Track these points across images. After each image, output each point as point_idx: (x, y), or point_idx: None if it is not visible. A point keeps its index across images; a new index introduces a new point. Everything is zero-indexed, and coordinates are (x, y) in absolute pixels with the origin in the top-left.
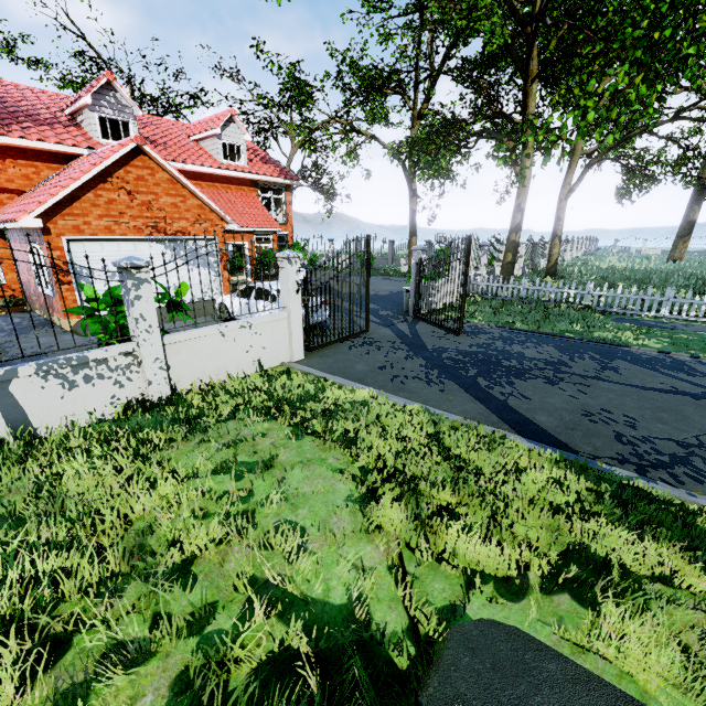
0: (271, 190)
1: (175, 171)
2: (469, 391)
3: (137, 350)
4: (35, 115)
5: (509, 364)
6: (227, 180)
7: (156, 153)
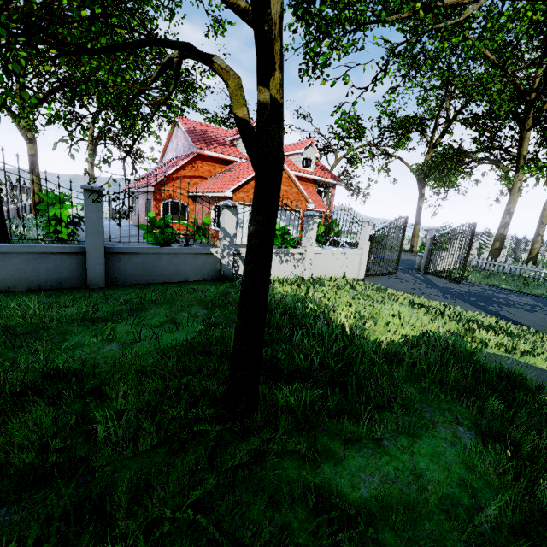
0: (322, 186)
1: (291, 173)
2: (472, 305)
3: (304, 253)
4: (217, 140)
5: (497, 300)
6: (301, 179)
7: (285, 164)
